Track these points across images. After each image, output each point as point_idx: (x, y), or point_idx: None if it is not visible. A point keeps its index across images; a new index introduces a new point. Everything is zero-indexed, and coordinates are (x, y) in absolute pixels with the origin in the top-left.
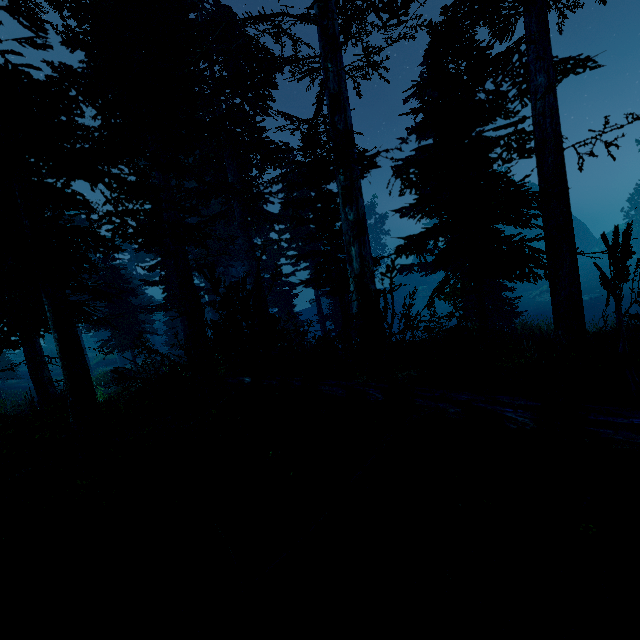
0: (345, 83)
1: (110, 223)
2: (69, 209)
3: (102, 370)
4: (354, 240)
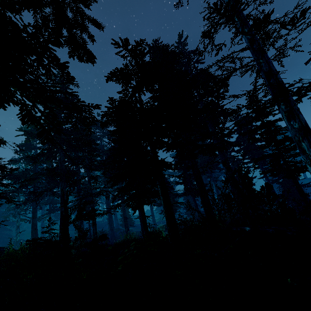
0: (272, 64)
1: (176, 151)
2: (164, 147)
3: (159, 225)
4: (303, 138)
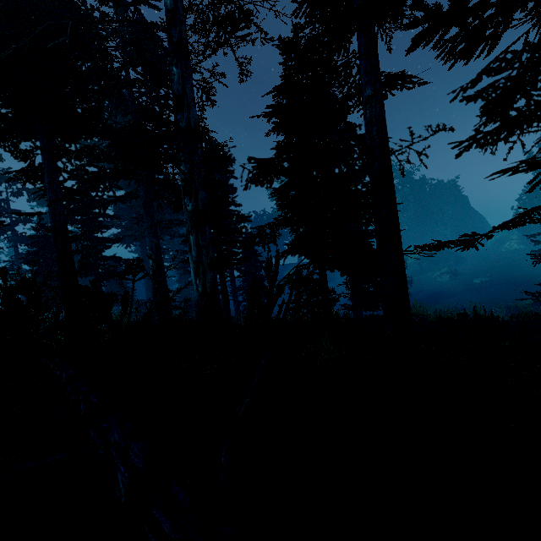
0: (191, 85)
1: None
2: None
3: None
4: (192, 229)
